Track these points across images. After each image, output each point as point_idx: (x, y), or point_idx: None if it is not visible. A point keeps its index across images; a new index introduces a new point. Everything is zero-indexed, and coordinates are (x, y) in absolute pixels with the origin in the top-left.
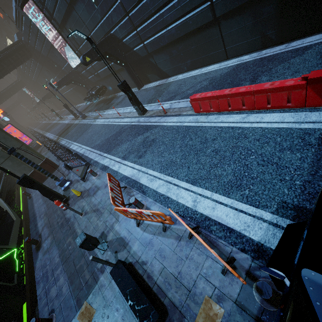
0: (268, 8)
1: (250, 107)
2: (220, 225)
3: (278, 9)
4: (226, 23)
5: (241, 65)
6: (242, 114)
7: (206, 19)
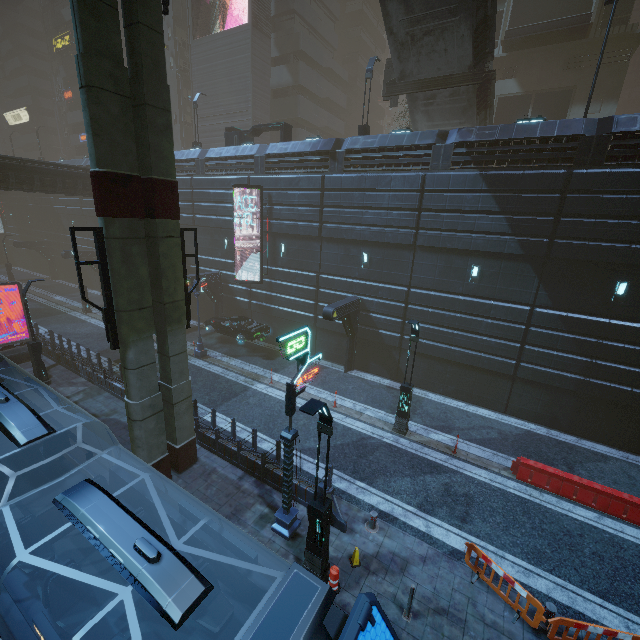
0: (568, 401)
1: (602, 508)
2: None
3: (576, 407)
4: (522, 385)
5: (534, 435)
6: (590, 511)
7: (505, 370)
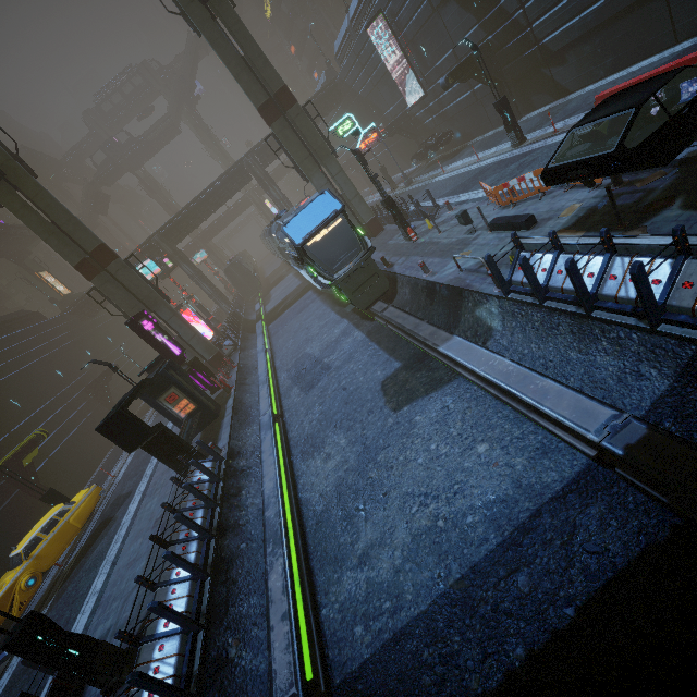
0: None
1: None
2: None
3: None
4: None
5: (691, 47)
6: None
7: None
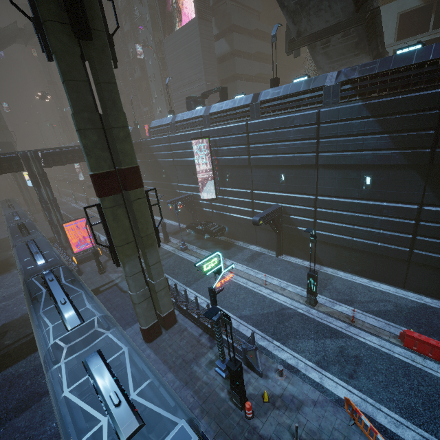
0: None
1: None
2: None
3: None
4: (417, 267)
5: (428, 307)
6: None
7: (399, 256)
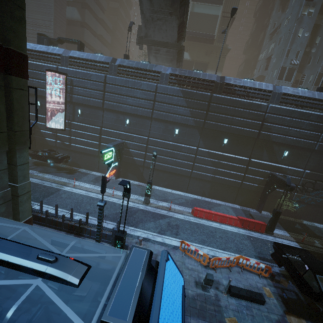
0: (208, 185)
1: (221, 221)
2: (246, 264)
3: (211, 187)
4: (193, 180)
5: (197, 199)
6: (217, 223)
7: (187, 174)
